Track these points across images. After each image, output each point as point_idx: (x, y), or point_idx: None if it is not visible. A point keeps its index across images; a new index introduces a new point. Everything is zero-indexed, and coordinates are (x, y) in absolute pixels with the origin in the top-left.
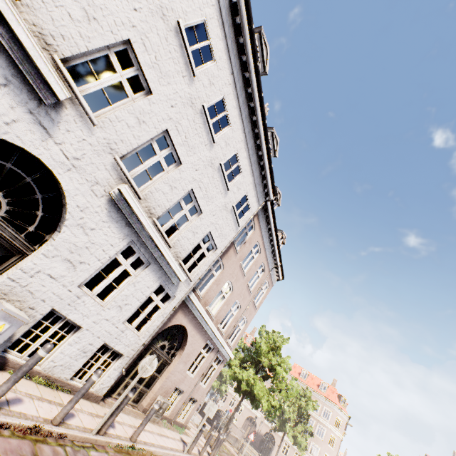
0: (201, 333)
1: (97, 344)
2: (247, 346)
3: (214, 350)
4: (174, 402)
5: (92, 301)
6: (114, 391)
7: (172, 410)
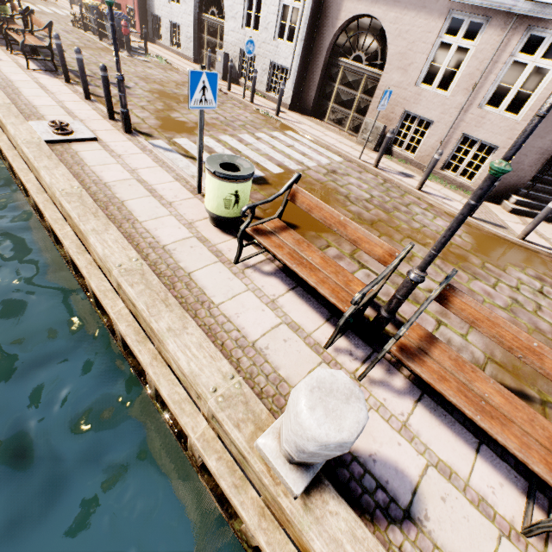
0: (415, 8)
1: (268, 64)
2: None
3: (496, 23)
4: (423, 142)
5: (251, 34)
6: (323, 116)
7: (418, 150)
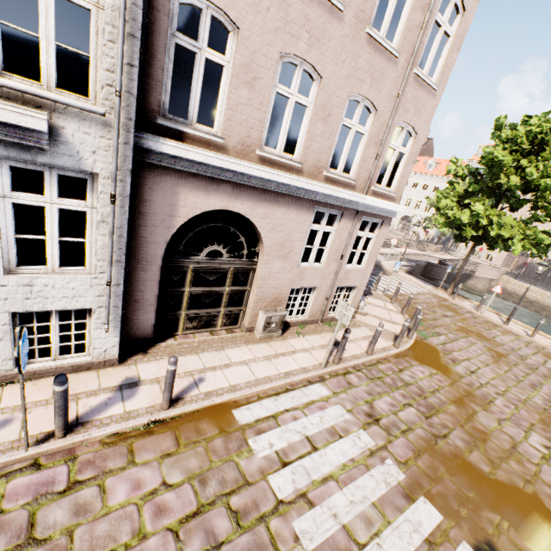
0: (285, 204)
1: None
2: (472, 169)
3: (346, 215)
4: (309, 303)
5: None
6: (173, 330)
7: (309, 311)
